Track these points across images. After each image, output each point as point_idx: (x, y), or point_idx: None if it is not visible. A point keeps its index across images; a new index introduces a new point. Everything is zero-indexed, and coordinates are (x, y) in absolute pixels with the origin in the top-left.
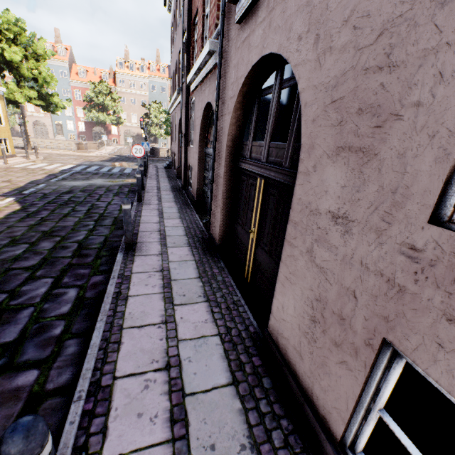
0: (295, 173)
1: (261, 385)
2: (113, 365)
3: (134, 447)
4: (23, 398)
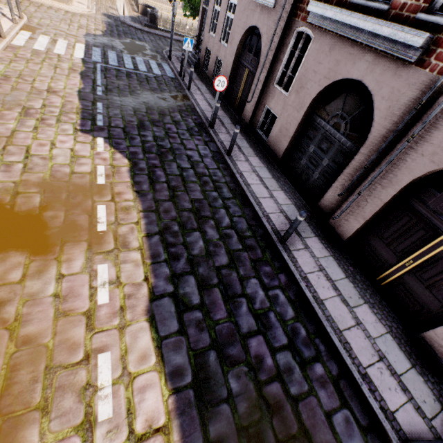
0: None
1: (424, 366)
2: (357, 360)
3: (398, 405)
4: (329, 382)
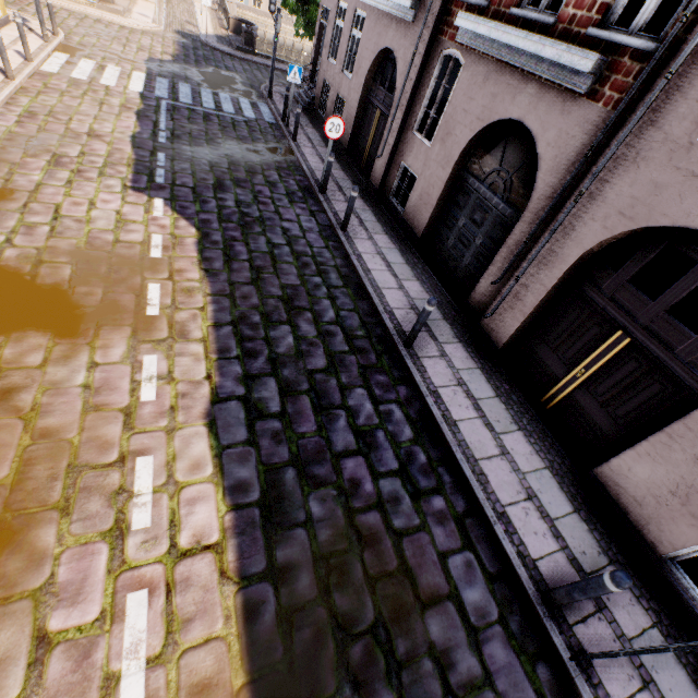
0: (693, 374)
1: (592, 513)
2: (495, 496)
3: (545, 553)
4: (450, 518)
